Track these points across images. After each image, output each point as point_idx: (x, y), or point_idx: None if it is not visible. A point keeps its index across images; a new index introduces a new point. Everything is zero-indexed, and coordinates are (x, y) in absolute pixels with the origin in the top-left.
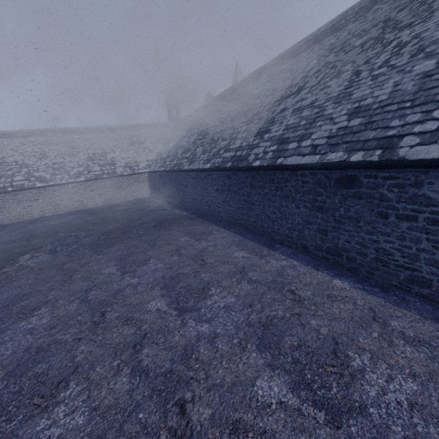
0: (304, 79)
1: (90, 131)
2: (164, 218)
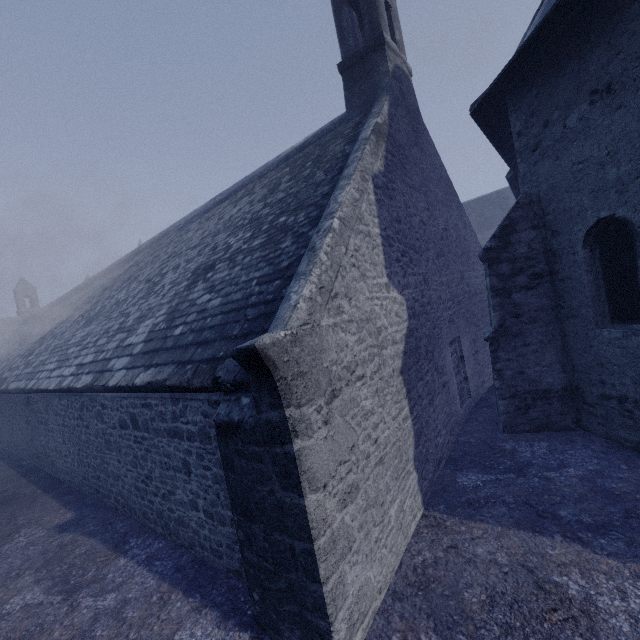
0: (82, 305)
1: None
2: None
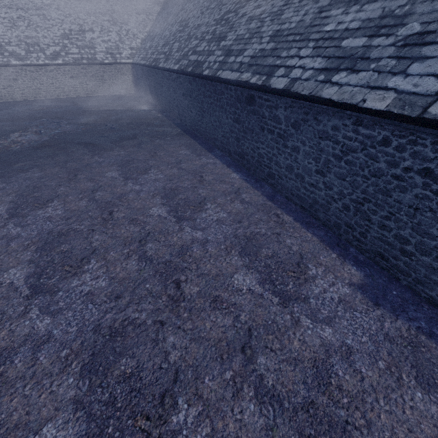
0: None
1: None
2: (140, 117)
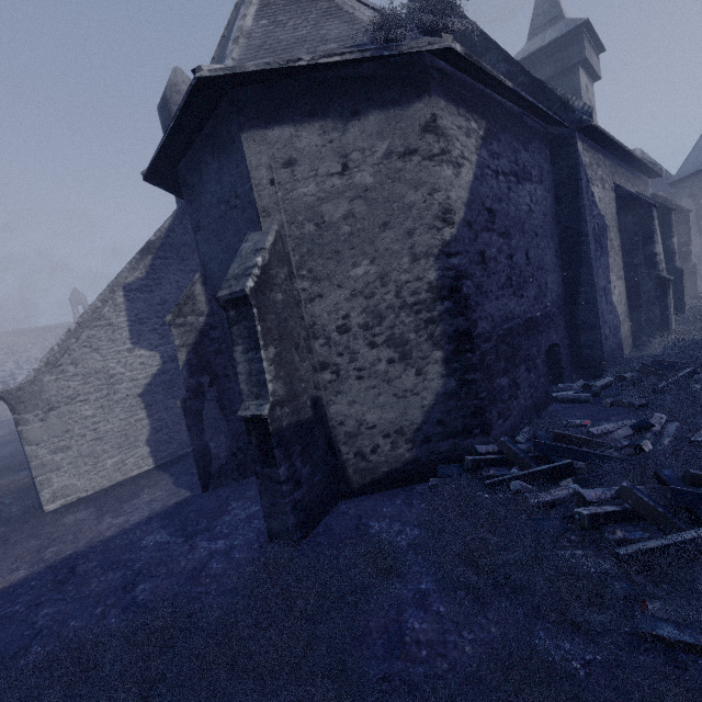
0: None
1: None
2: (4, 432)
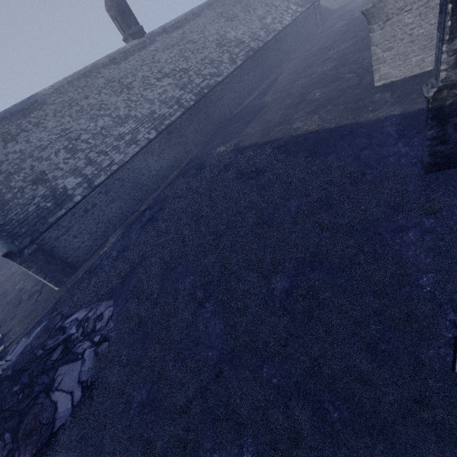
0: None
1: None
2: None
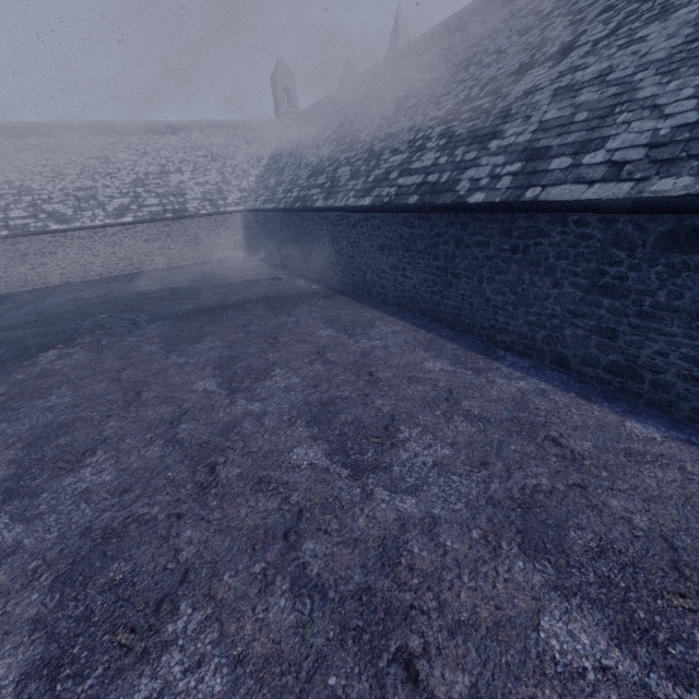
0: (575, 26)
1: (137, 130)
2: (281, 294)
